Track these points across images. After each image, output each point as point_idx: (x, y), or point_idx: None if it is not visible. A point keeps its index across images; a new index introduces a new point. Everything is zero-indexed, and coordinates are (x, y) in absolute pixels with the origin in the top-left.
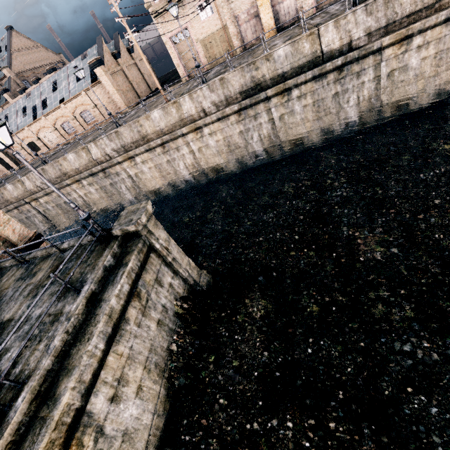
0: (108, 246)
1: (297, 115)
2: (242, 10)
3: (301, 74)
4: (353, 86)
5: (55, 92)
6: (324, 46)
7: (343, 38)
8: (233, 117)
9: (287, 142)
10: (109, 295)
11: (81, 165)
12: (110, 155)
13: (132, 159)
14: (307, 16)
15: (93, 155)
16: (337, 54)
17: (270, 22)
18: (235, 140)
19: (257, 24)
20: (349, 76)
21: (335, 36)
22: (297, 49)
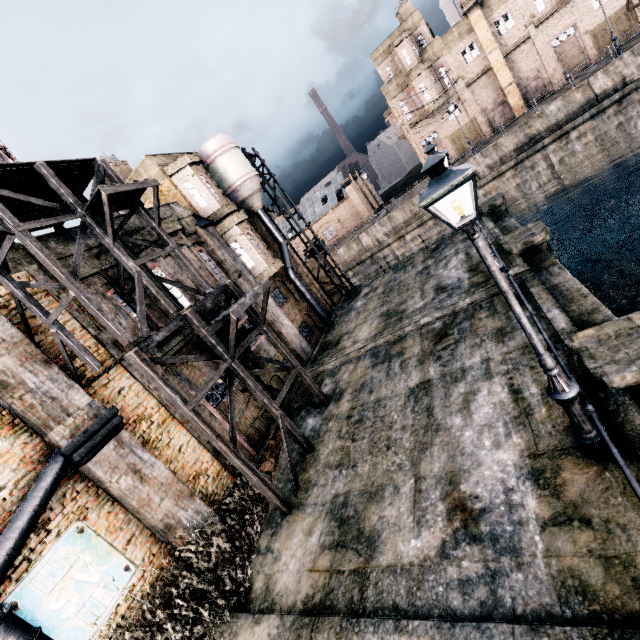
0: (481, 218)
1: (578, 154)
2: (489, 103)
3: (577, 118)
4: (637, 112)
5: (300, 220)
6: (596, 91)
7: (615, 79)
8: (509, 173)
9: (571, 183)
10: (509, 222)
11: (351, 256)
12: (380, 241)
13: (402, 239)
14: (557, 87)
15: (363, 244)
16: (611, 93)
17: (519, 103)
18: (512, 195)
19: (505, 109)
20: (631, 106)
21: (605, 80)
22: (568, 101)
